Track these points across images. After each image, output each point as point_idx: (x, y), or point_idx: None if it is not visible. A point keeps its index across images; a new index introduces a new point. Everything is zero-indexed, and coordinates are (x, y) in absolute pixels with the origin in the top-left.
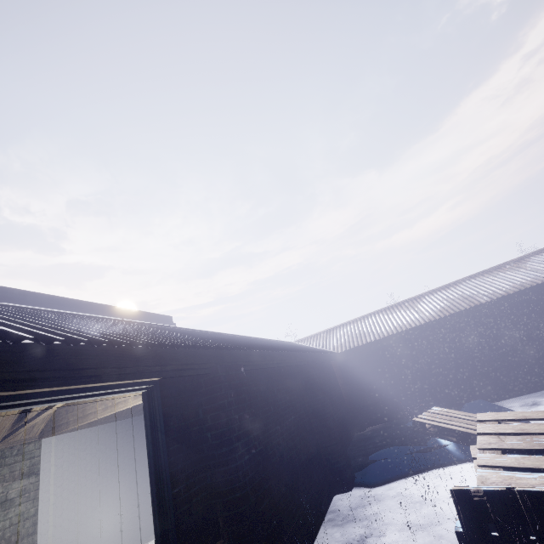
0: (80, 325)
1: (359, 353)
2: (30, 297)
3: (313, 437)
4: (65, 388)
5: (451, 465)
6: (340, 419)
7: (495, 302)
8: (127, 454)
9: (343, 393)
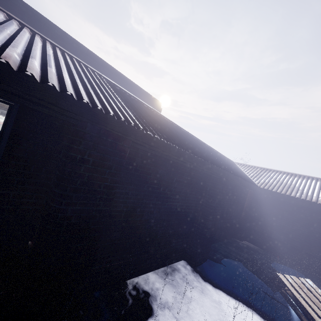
0: None
1: (277, 197)
2: (76, 45)
3: (191, 223)
4: None
5: None
6: (226, 224)
7: None
8: None
9: (243, 212)
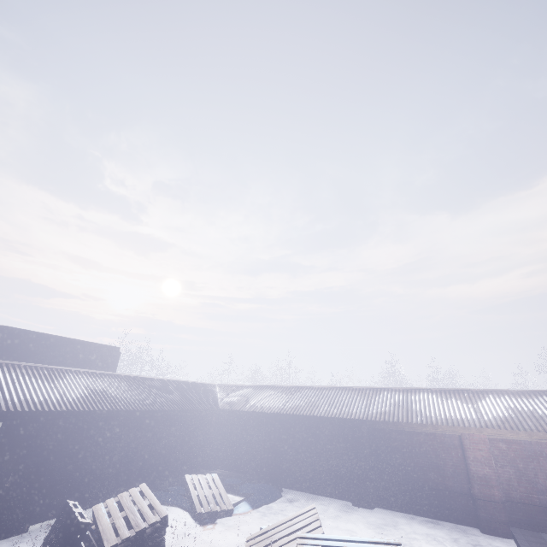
0: None
1: (232, 415)
2: (24, 333)
3: (131, 461)
4: None
5: (182, 509)
6: (186, 456)
7: (321, 418)
8: None
9: (211, 438)
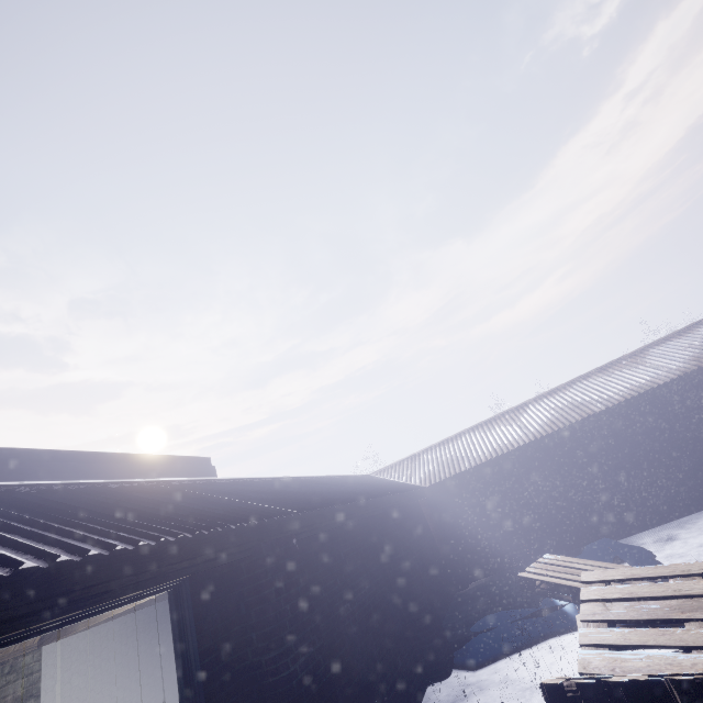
0: (89, 510)
1: (453, 485)
2: (23, 457)
3: (396, 609)
4: (72, 613)
5: (569, 632)
6: (433, 577)
7: (611, 410)
8: (157, 653)
9: (436, 539)
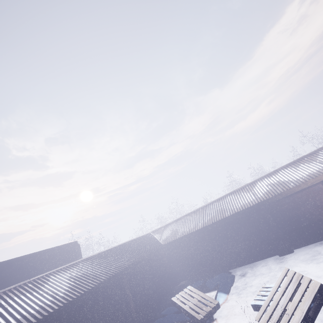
0: None
1: (173, 244)
2: None
3: (128, 311)
4: None
5: (183, 322)
6: (159, 286)
7: (232, 216)
8: None
9: (167, 266)
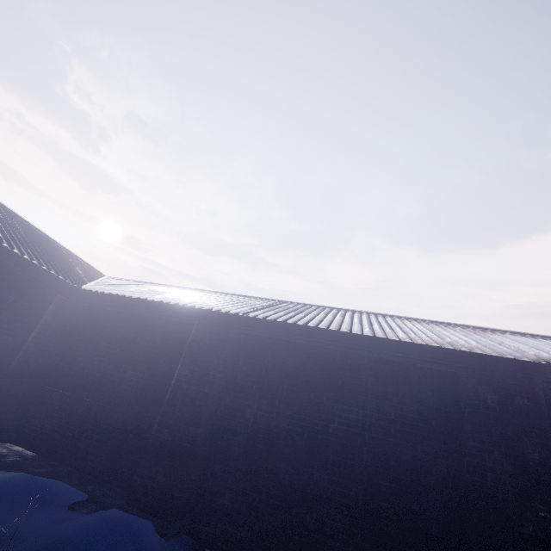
0: None
1: (108, 307)
2: None
3: None
4: None
5: None
6: None
7: (375, 343)
8: None
9: (21, 353)
